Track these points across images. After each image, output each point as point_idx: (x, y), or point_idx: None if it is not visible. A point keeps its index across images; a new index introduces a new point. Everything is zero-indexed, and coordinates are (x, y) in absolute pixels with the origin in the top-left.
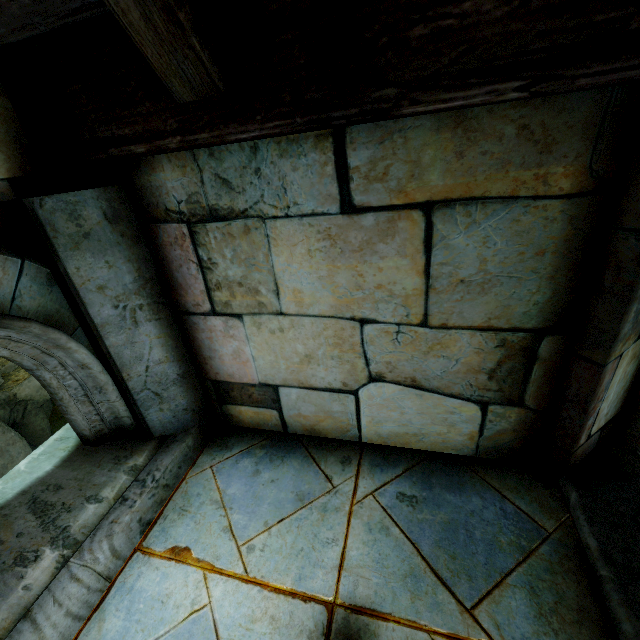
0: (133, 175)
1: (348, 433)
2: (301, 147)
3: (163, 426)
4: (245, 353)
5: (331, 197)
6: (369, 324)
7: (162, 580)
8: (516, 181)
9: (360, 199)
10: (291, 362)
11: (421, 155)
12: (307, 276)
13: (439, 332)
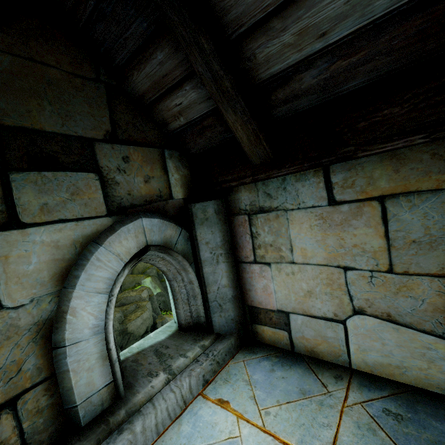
0: (228, 195)
1: (340, 358)
2: (306, 176)
3: (220, 327)
4: (270, 288)
5: (322, 198)
6: (350, 270)
7: (213, 414)
8: (438, 181)
9: (339, 197)
10: (298, 295)
11: (373, 173)
12: (309, 240)
13: (403, 277)
